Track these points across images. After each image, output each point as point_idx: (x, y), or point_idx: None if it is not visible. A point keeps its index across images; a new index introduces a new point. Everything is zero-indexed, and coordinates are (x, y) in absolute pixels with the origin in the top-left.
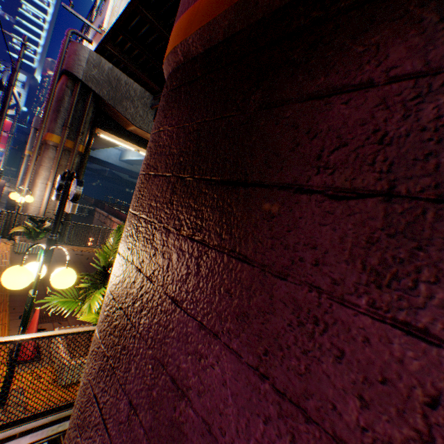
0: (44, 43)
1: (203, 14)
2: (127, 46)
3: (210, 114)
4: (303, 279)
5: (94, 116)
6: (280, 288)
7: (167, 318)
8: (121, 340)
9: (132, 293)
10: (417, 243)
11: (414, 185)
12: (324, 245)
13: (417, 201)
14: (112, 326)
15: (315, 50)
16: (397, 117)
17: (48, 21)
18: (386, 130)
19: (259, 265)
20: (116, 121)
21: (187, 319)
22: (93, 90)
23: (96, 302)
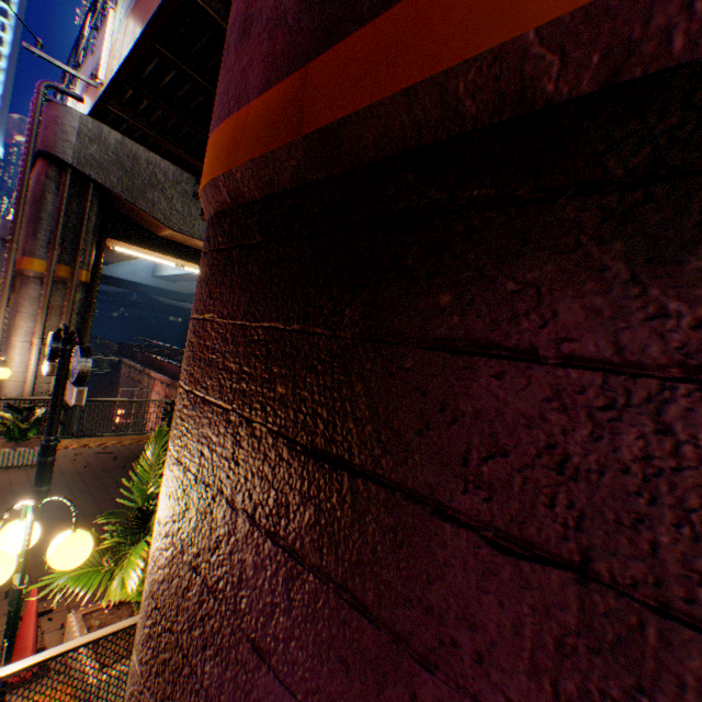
0: (3, 92)
1: (255, 136)
2: (144, 105)
3: (283, 316)
4: (461, 680)
5: (100, 220)
6: (426, 685)
7: (248, 675)
8: (176, 692)
9: (186, 608)
10: (637, 678)
11: (621, 569)
12: (488, 630)
13: (630, 600)
14: (159, 659)
15: (440, 259)
16: (581, 432)
17: (6, 54)
18: (567, 450)
19: (388, 629)
20: (138, 223)
21: (281, 689)
22: (93, 179)
23: (133, 572)
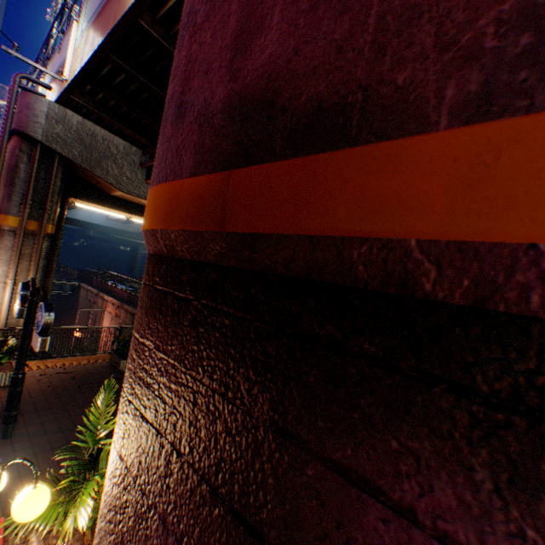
0: None
1: (187, 210)
2: (101, 96)
3: (208, 374)
4: None
5: (63, 184)
6: None
7: None
8: None
9: None
10: None
11: None
12: None
13: None
14: None
15: (336, 390)
16: None
17: None
18: None
19: None
20: (95, 185)
21: None
22: (59, 153)
23: (84, 511)
